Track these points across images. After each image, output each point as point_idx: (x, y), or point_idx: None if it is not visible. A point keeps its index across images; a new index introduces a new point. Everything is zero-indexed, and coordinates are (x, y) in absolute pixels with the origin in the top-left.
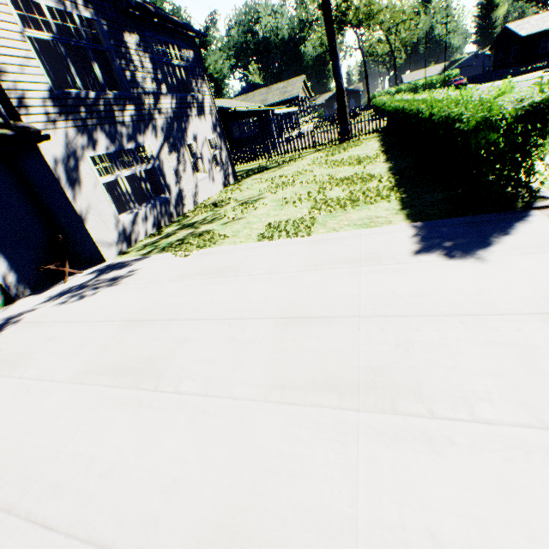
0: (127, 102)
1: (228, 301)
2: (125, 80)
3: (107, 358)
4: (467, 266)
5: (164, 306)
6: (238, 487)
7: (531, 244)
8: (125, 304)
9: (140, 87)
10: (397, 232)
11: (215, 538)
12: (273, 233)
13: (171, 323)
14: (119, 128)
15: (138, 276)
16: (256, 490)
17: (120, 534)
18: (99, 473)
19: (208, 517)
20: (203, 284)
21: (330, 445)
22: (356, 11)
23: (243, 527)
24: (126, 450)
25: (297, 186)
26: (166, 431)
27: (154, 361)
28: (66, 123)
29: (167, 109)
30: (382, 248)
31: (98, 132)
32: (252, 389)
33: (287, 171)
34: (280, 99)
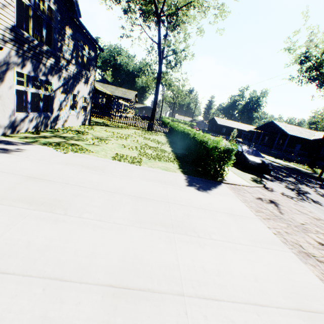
0: (52, 56)
1: (102, 182)
2: (57, 46)
3: (19, 194)
4: (205, 194)
5: (57, 175)
6: (128, 255)
7: (222, 193)
8: (23, 167)
9: (62, 53)
10: (179, 176)
11: (122, 272)
12: (120, 158)
13: (65, 185)
14: (41, 66)
15: (28, 153)
16: (137, 256)
17: (65, 273)
18: (37, 248)
19: (116, 265)
20: (83, 170)
21: (165, 243)
22: (165, 80)
23: (134, 268)
24: (55, 239)
25: (128, 141)
26: (80, 233)
27: (60, 201)
28: (13, 46)
29: (71, 71)
30: (174, 180)
31: (28, 61)
32: (126, 221)
33: (121, 132)
34: (122, 95)
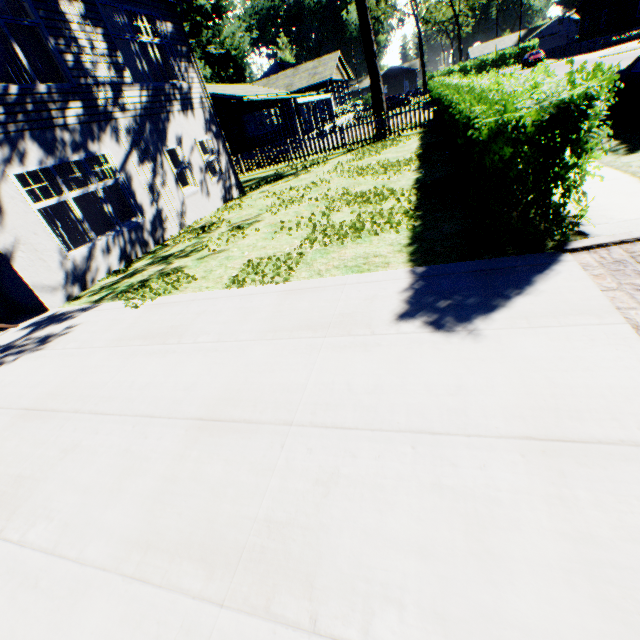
0: (70, 97)
1: (151, 385)
2: (66, 66)
3: None
4: (454, 344)
5: (76, 388)
6: None
7: (545, 311)
8: (36, 382)
9: (90, 76)
10: (390, 281)
11: None
12: (247, 276)
13: (70, 418)
14: (60, 133)
15: (72, 336)
16: None
17: None
18: None
19: None
20: (136, 354)
21: None
22: None
23: None
24: None
25: (304, 204)
26: None
27: (22, 483)
28: None
29: (135, 104)
30: (362, 307)
31: (25, 141)
32: (110, 548)
33: (303, 180)
34: (308, 83)
